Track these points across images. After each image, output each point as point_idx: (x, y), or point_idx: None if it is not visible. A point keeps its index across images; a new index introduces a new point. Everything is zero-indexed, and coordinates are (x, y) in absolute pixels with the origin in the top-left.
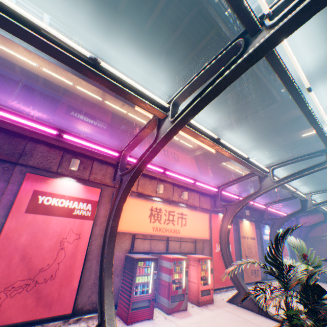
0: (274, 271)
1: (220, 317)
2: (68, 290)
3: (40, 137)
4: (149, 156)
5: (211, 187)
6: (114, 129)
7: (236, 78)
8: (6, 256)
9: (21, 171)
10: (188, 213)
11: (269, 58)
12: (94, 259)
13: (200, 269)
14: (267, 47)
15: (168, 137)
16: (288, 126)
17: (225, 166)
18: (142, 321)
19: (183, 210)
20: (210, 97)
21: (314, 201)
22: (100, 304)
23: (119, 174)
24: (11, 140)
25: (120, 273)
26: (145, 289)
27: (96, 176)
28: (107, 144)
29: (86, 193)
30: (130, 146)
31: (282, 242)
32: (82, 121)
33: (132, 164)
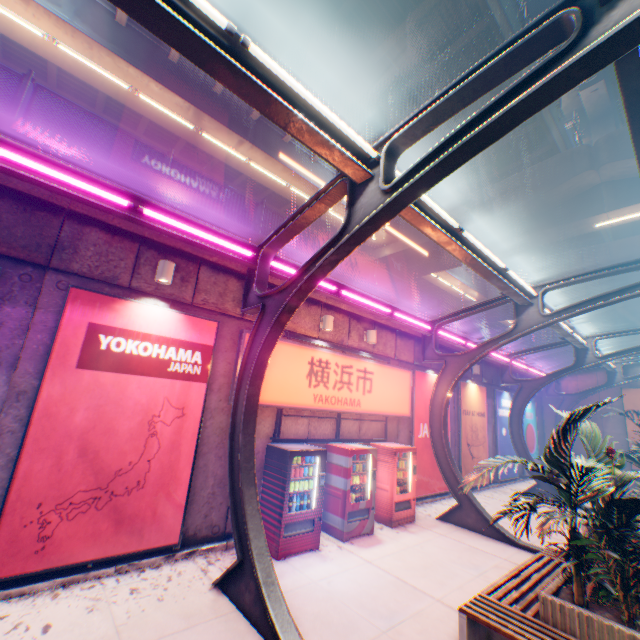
0: (556, 477)
1: (431, 544)
2: (169, 507)
3: (90, 211)
4: (330, 262)
5: (420, 323)
6: (234, 197)
7: (549, 102)
8: (51, 449)
9: (58, 285)
10: (376, 371)
11: (621, 59)
12: (212, 453)
13: (395, 467)
14: (637, 35)
15: (375, 224)
16: (571, 206)
17: (433, 281)
18: (302, 554)
19: (367, 365)
20: (482, 143)
21: (598, 351)
22: (237, 529)
23: (258, 295)
24: (29, 216)
25: (258, 475)
26: (305, 503)
27: (206, 297)
28: (225, 232)
29: (189, 332)
30: (279, 239)
31: (574, 429)
32: (168, 179)
33: (279, 274)
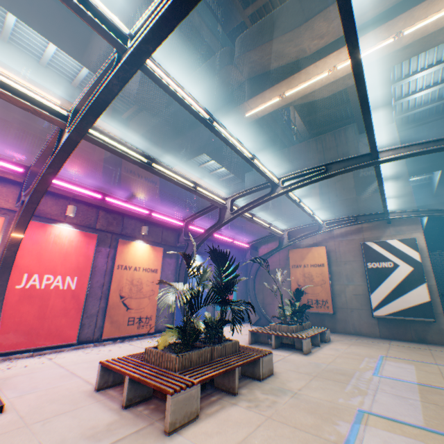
0: None
1: None
2: None
3: None
4: None
5: (5, 163)
6: None
7: None
8: None
9: None
10: None
11: None
12: None
13: None
14: None
15: None
16: (229, 100)
17: None
18: None
19: None
20: None
21: (255, 216)
22: None
23: None
24: None
25: None
26: None
27: None
28: None
29: None
30: None
31: None
32: None
33: None
